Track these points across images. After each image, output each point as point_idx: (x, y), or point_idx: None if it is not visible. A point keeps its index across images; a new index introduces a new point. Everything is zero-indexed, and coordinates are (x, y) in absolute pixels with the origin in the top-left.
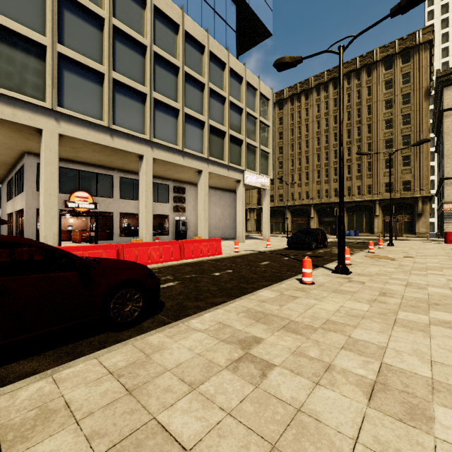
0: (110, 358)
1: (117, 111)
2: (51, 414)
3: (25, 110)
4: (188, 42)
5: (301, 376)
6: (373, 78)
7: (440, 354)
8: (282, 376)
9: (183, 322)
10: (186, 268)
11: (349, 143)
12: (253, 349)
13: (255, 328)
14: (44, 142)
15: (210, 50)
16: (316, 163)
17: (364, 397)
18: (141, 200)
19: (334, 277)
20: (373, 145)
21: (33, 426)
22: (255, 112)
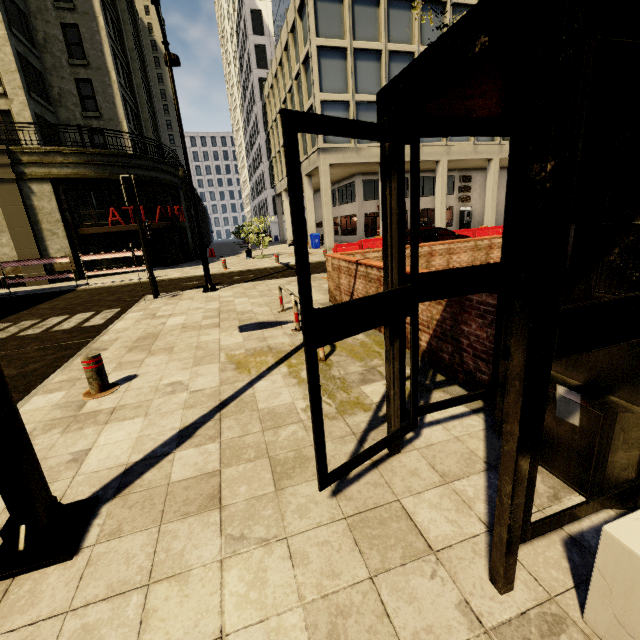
0: None
1: None
2: None
3: (374, 153)
4: None
5: None
6: None
7: None
8: None
9: None
10: None
11: None
12: None
13: None
14: None
15: None
16: None
17: None
18: (437, 199)
19: None
20: None
21: None
22: None
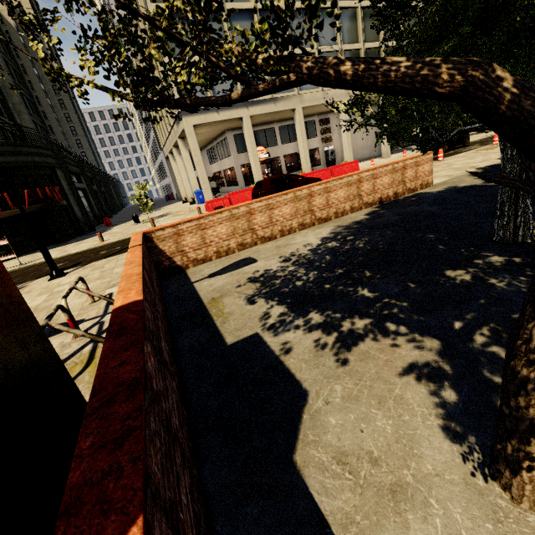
0: None
1: None
2: None
3: (233, 109)
4: None
5: None
6: None
7: None
8: None
9: None
10: None
11: None
12: None
13: None
14: (245, 125)
15: None
16: None
17: None
18: (299, 143)
19: None
20: None
21: None
22: None
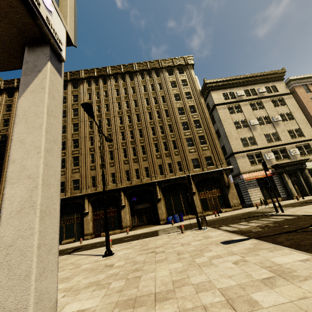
0: None
1: None
2: None
3: None
4: None
5: None
6: (161, 78)
7: None
8: None
9: None
10: None
11: (152, 124)
12: None
13: None
14: None
15: None
16: (121, 141)
17: None
18: None
19: None
20: (173, 125)
21: None
22: None
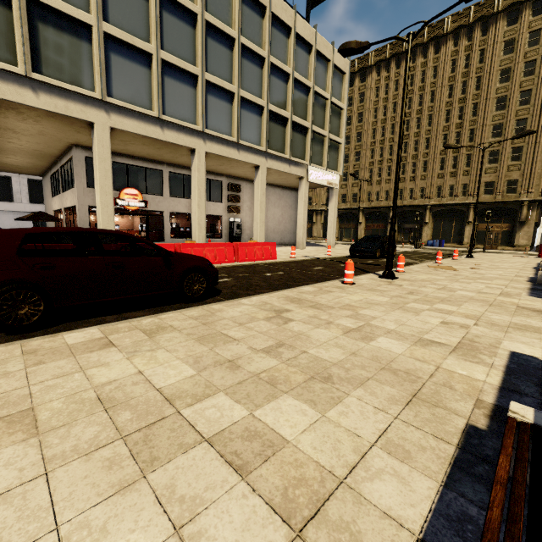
0: (189, 312)
1: (167, 99)
2: (164, 328)
3: (76, 102)
4: (245, 3)
5: (309, 325)
6: (489, 38)
7: (412, 322)
8: (297, 324)
9: (236, 300)
10: (240, 269)
11: (446, 129)
12: (283, 314)
13: (289, 306)
14: (97, 136)
15: (272, 12)
16: (402, 155)
17: (342, 333)
18: (193, 199)
19: (378, 280)
20: (476, 132)
21: (157, 330)
22: (325, 91)
